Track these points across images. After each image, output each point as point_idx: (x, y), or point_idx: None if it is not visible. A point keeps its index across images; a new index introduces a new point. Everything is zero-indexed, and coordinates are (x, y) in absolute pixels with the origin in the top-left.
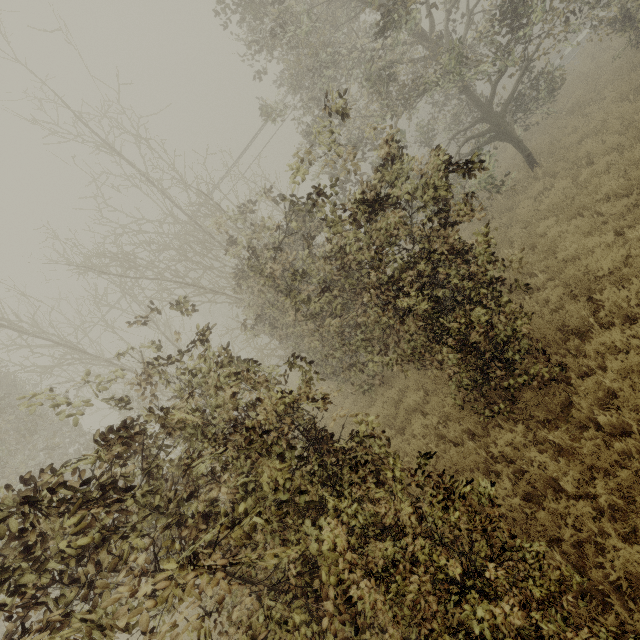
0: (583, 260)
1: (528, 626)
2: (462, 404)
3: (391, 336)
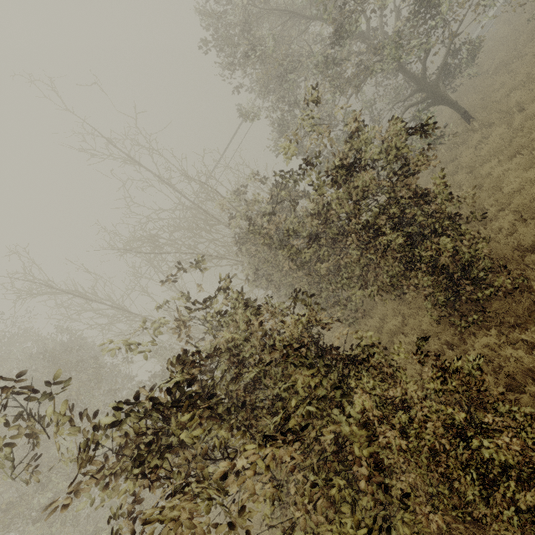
0: (528, 190)
1: (528, 469)
2: (438, 319)
3: (369, 272)
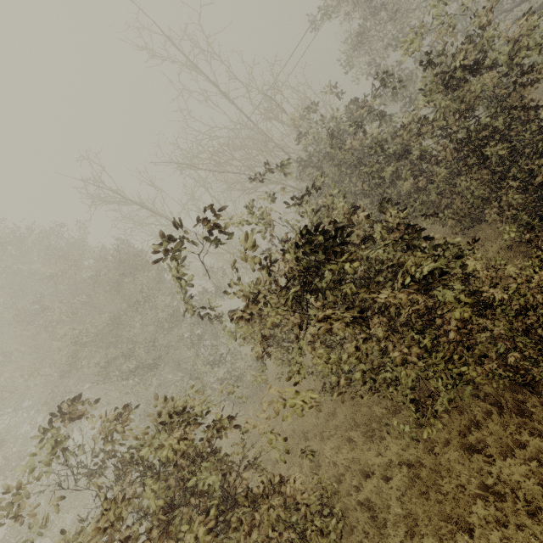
0: None
1: None
2: (512, 244)
3: (445, 198)
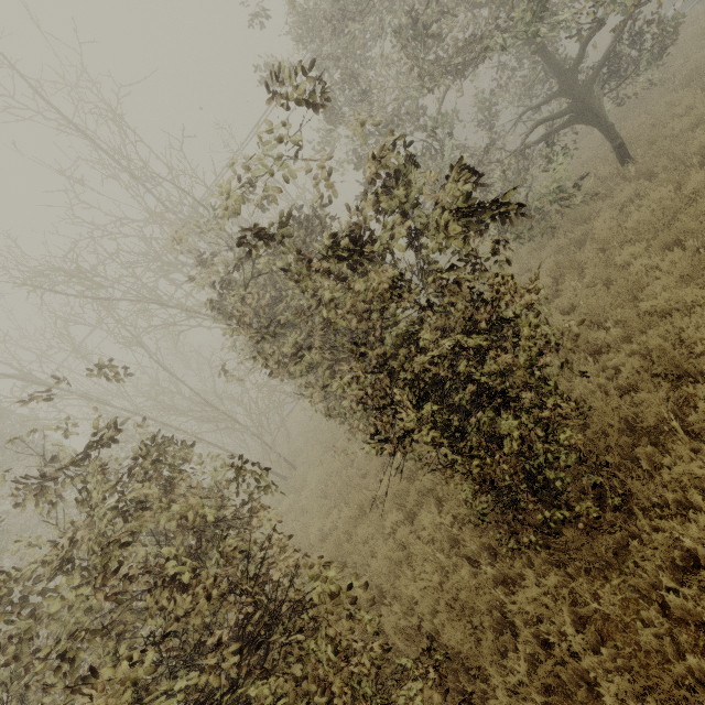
0: (676, 319)
1: None
2: (479, 522)
3: None
